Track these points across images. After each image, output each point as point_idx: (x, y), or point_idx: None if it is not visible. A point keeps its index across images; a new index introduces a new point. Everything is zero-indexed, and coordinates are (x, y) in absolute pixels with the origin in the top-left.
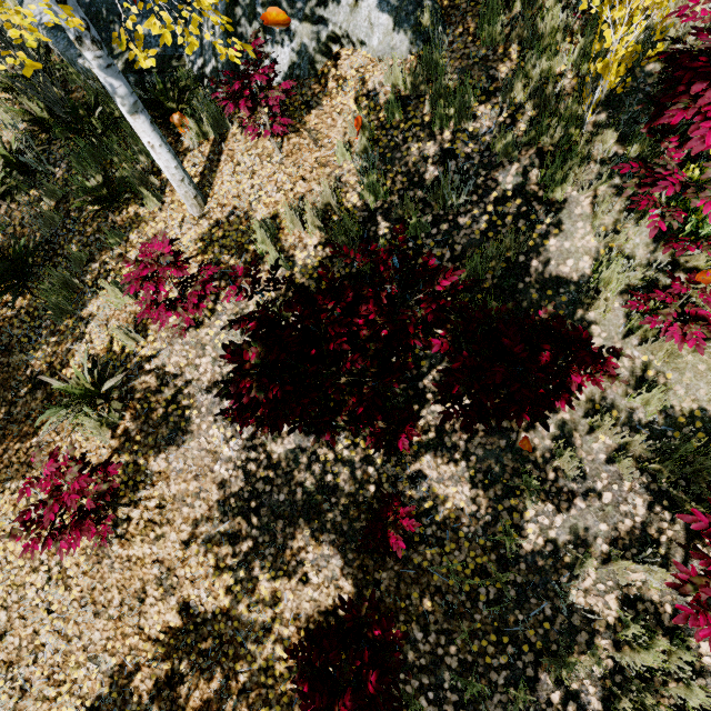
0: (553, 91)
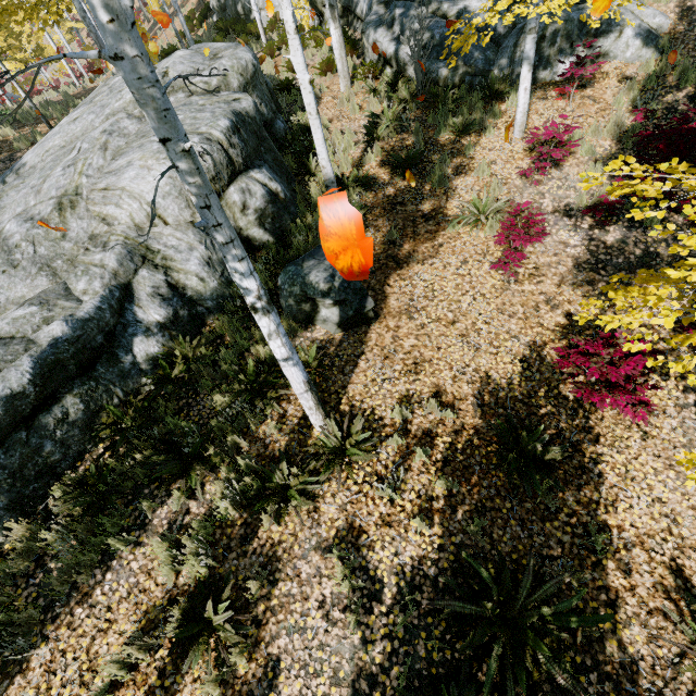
0: None
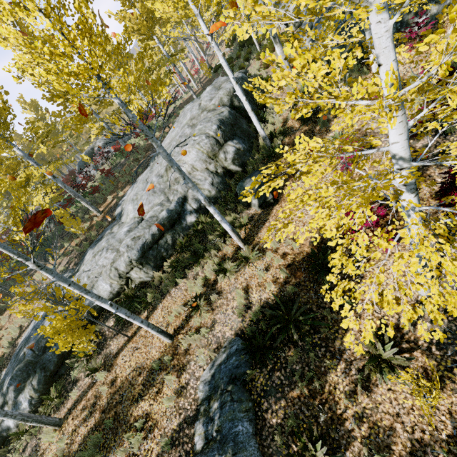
0: None
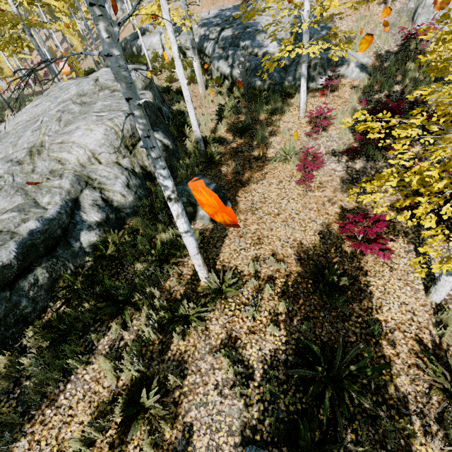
0: (419, 78)
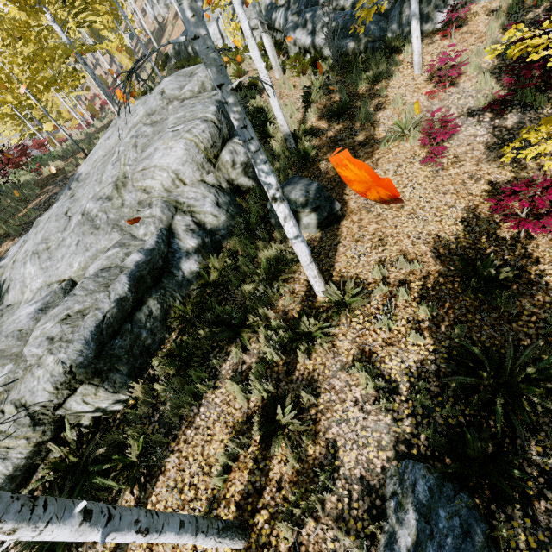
0: None
